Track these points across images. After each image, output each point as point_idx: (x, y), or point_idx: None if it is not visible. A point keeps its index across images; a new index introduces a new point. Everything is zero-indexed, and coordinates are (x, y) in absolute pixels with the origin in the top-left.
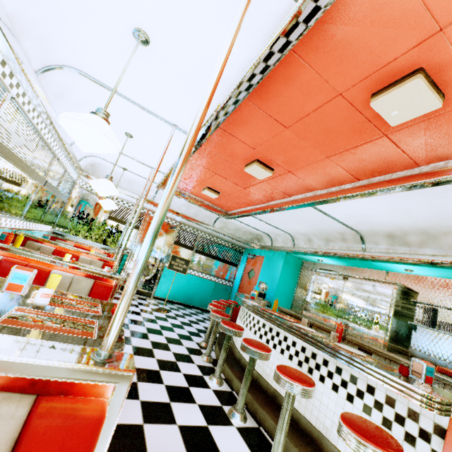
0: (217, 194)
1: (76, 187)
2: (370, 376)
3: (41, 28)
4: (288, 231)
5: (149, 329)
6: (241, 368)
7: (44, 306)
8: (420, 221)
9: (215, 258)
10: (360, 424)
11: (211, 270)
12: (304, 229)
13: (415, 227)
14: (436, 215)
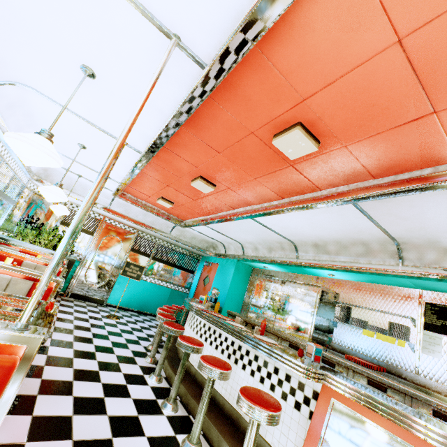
0: (171, 204)
1: (26, 191)
2: (273, 358)
3: None
4: (238, 240)
5: (95, 334)
6: None
7: None
8: (333, 233)
9: (172, 265)
10: (252, 392)
11: (168, 277)
12: (250, 239)
13: (331, 238)
14: (341, 228)
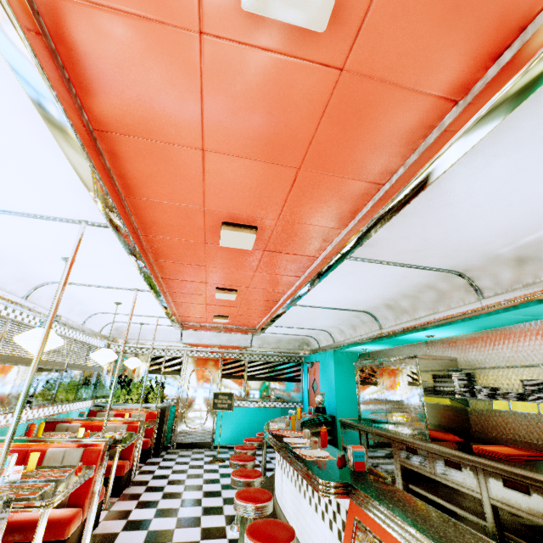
0: (225, 318)
1: None
2: (304, 476)
3: (16, 274)
4: (319, 328)
5: (188, 486)
6: (274, 507)
7: (16, 480)
8: (385, 289)
9: (271, 380)
10: (259, 526)
11: (272, 394)
12: (327, 323)
13: (393, 294)
14: (384, 282)
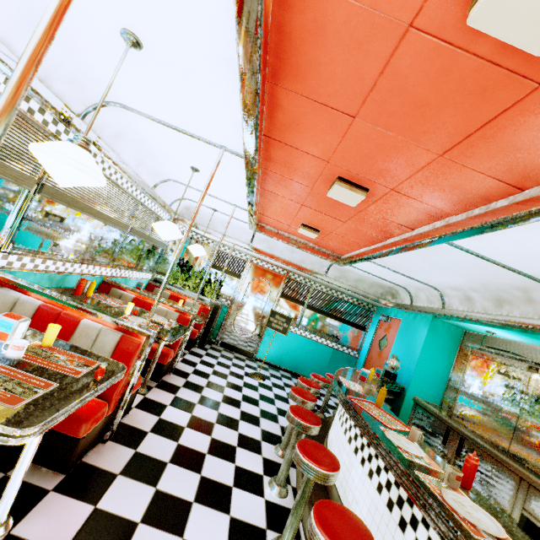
0: (315, 233)
1: None
2: None
3: (64, 66)
4: (431, 283)
5: (226, 397)
6: None
7: (15, 359)
8: None
9: (333, 318)
10: None
11: (328, 332)
12: (454, 281)
13: None
14: None
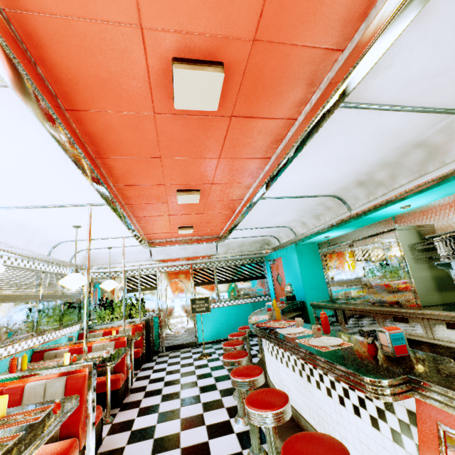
0: (190, 229)
1: None
2: (330, 372)
3: None
4: (280, 225)
5: (183, 385)
6: None
7: None
8: (365, 158)
9: (239, 281)
10: (298, 449)
11: (241, 293)
12: (289, 217)
13: (371, 165)
14: (369, 146)
